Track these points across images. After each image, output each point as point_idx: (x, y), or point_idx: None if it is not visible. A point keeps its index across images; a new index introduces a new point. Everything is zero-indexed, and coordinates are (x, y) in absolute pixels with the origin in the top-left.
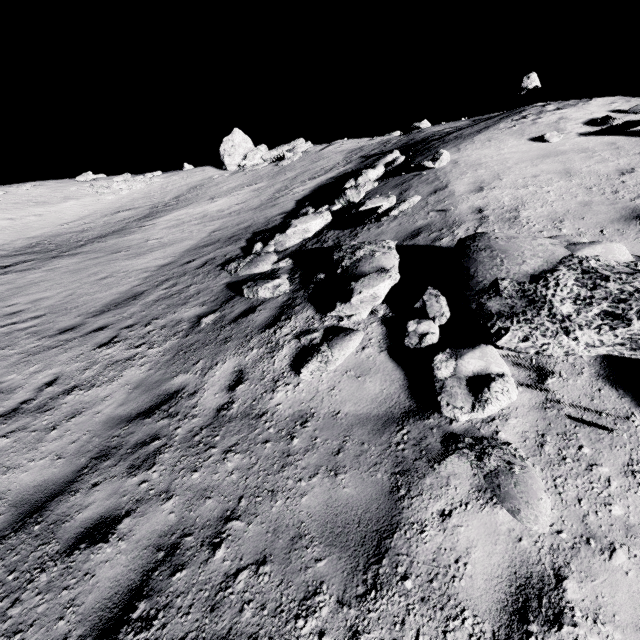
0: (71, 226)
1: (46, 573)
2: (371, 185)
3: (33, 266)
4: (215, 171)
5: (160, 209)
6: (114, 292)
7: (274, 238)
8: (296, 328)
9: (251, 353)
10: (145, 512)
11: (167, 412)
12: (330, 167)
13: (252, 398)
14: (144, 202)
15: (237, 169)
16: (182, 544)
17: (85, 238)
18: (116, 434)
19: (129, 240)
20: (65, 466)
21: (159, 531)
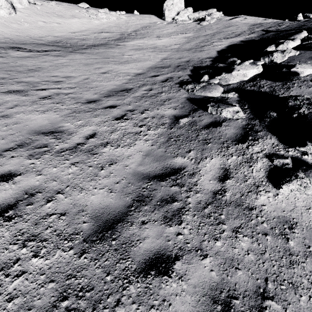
0: (76, 35)
1: (133, 286)
2: (294, 53)
3: (60, 54)
4: (157, 19)
5: (126, 36)
6: (112, 84)
7: (221, 75)
8: (265, 149)
9: (231, 158)
10: (190, 261)
11: (175, 181)
12: (238, 33)
13: (240, 193)
14: (116, 29)
15: (171, 21)
16: (233, 305)
17: (85, 44)
18: (144, 186)
19: (112, 52)
20: (117, 199)
21: (208, 284)
